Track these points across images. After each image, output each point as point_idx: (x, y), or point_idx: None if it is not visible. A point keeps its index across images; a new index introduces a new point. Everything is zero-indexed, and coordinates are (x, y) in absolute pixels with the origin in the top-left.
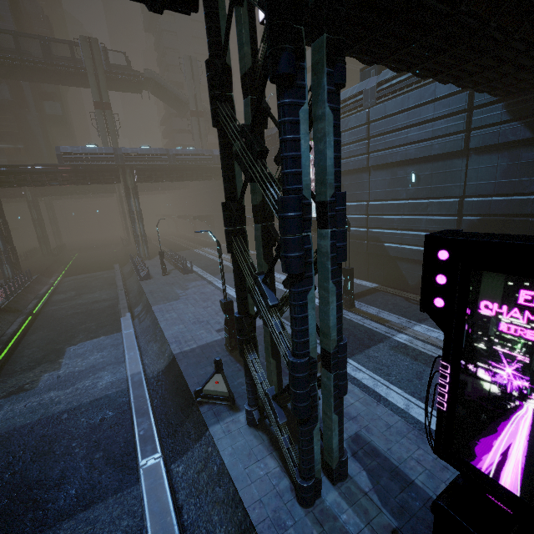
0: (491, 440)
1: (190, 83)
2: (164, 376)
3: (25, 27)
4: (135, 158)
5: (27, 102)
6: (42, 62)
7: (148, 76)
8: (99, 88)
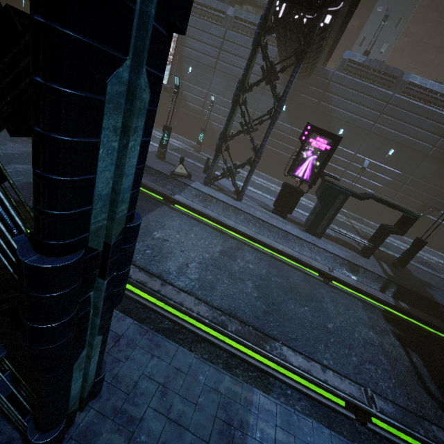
0: (300, 167)
1: None
2: None
3: None
4: None
5: None
6: None
7: None
8: None
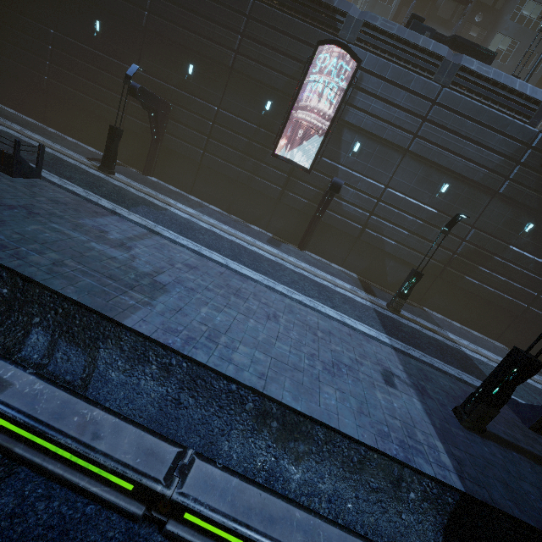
0: None
1: None
2: None
3: None
4: None
5: None
6: None
7: None
8: None
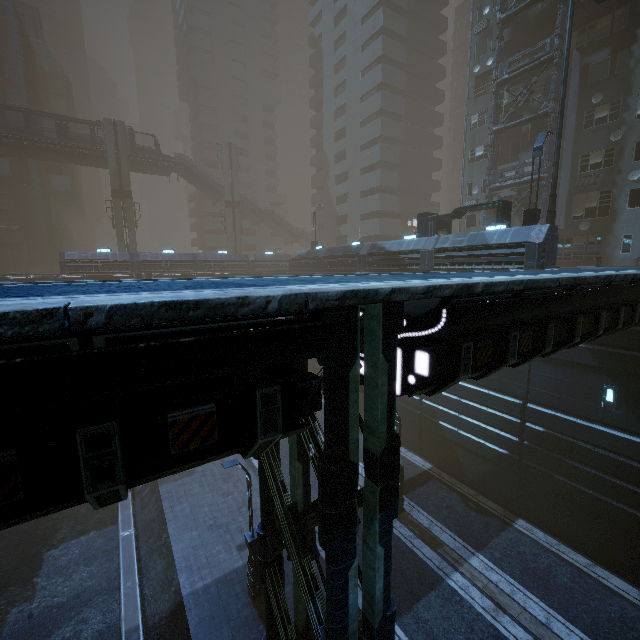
0: None
1: (227, 171)
2: (168, 630)
3: (39, 90)
4: (155, 264)
5: (30, 176)
6: (55, 143)
7: (180, 161)
8: (120, 175)
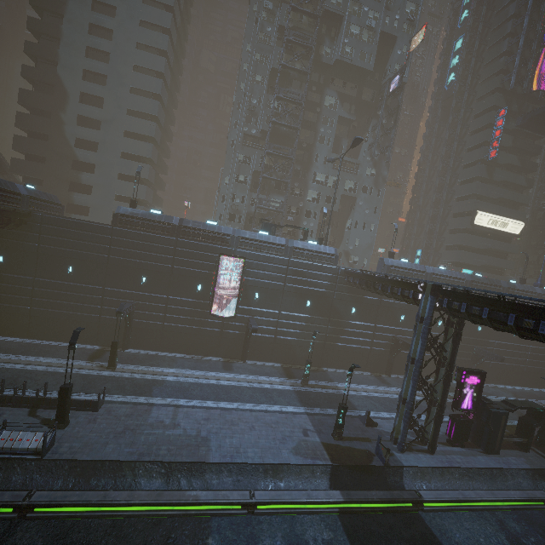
0: (464, 401)
1: None
2: (339, 484)
3: None
4: None
5: None
6: None
7: None
8: None
